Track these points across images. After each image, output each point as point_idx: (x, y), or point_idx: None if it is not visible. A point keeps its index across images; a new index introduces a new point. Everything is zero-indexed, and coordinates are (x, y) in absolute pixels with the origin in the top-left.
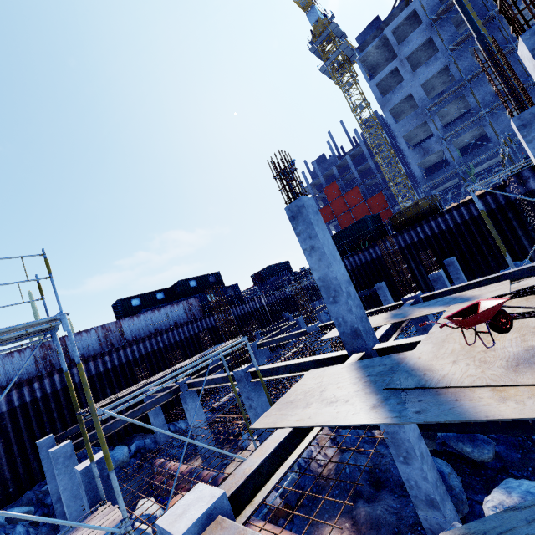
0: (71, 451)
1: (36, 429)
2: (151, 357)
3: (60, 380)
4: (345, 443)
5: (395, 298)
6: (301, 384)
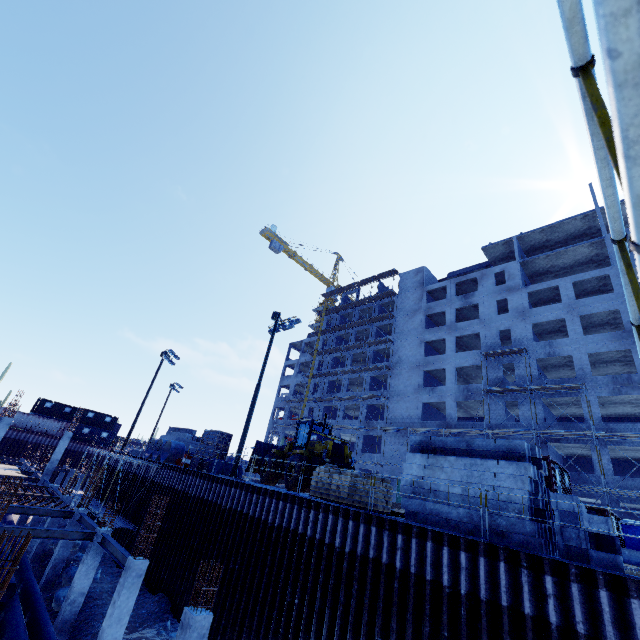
0: None
1: None
2: (6, 440)
3: None
4: None
5: None
6: None
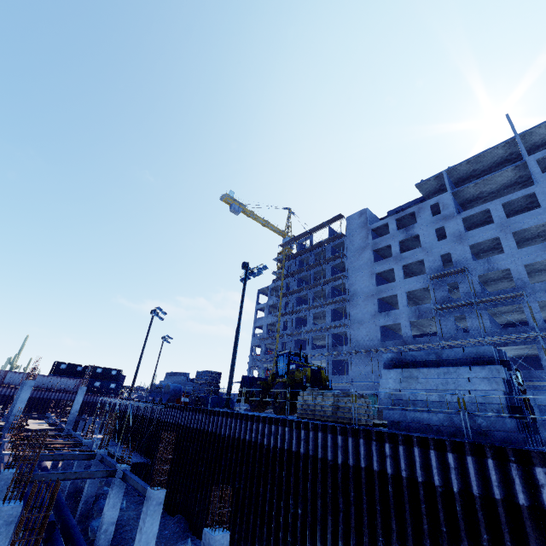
0: None
1: None
2: (32, 399)
3: None
4: None
5: None
6: None
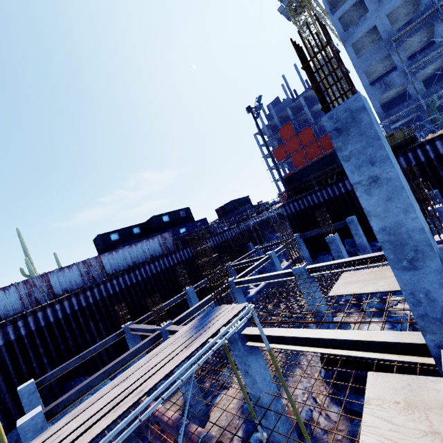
0: (42, 423)
1: (23, 365)
2: (131, 290)
3: (44, 317)
4: (351, 405)
5: (363, 231)
6: (382, 421)
